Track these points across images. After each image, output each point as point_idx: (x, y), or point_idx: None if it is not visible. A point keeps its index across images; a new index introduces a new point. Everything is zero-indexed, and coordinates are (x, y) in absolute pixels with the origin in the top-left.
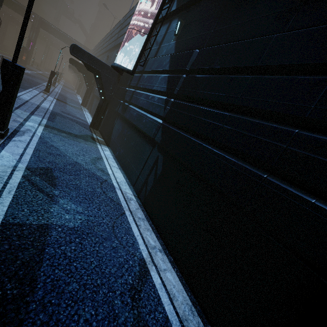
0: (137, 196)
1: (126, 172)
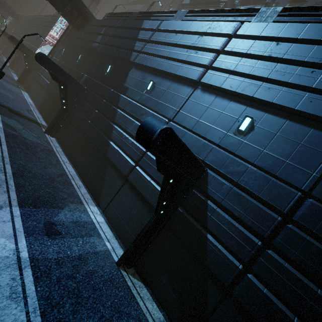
0: (36, 107)
1: (34, 101)
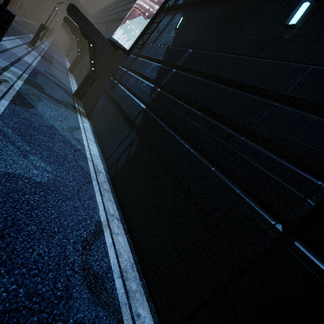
0: (107, 171)
1: (102, 147)
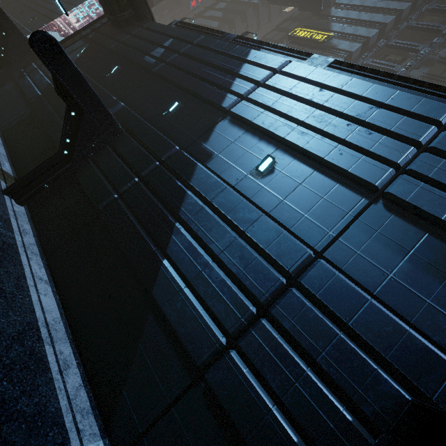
0: (0, 129)
1: None
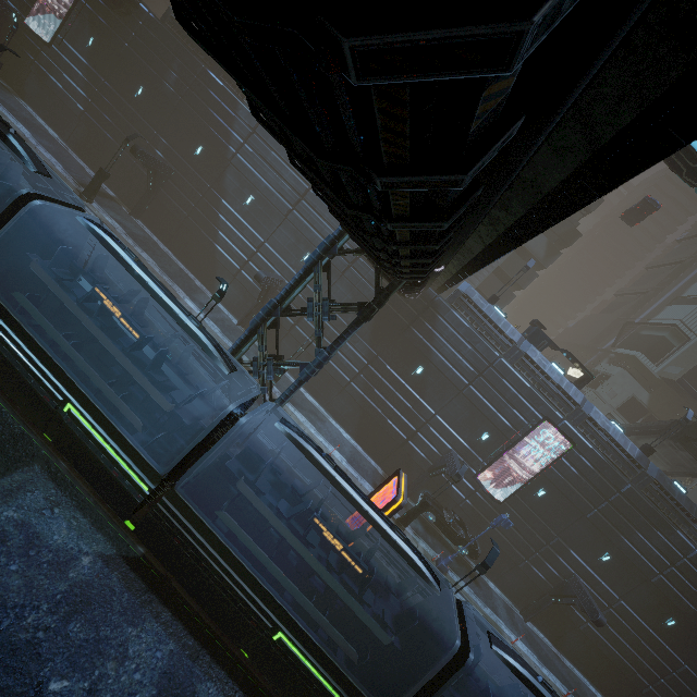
0: (71, 148)
1: (58, 132)
